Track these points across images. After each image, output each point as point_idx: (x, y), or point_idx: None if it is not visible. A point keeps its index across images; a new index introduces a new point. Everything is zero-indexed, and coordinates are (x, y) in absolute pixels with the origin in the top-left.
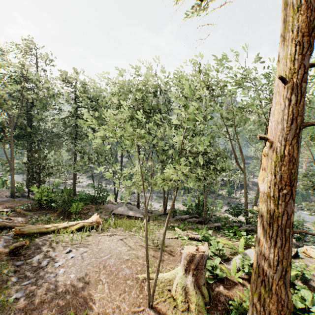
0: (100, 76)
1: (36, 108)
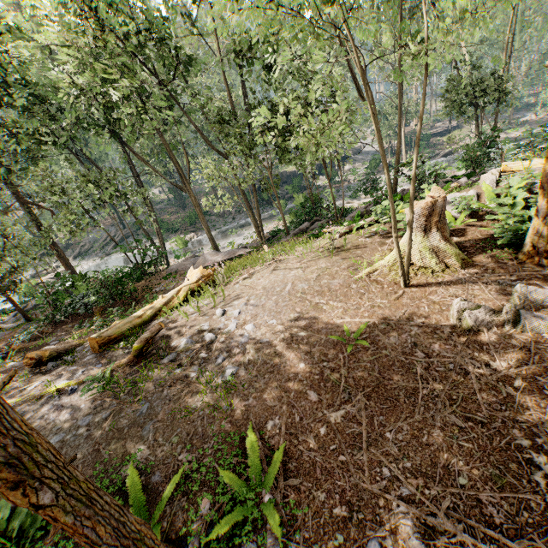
0: None
1: None
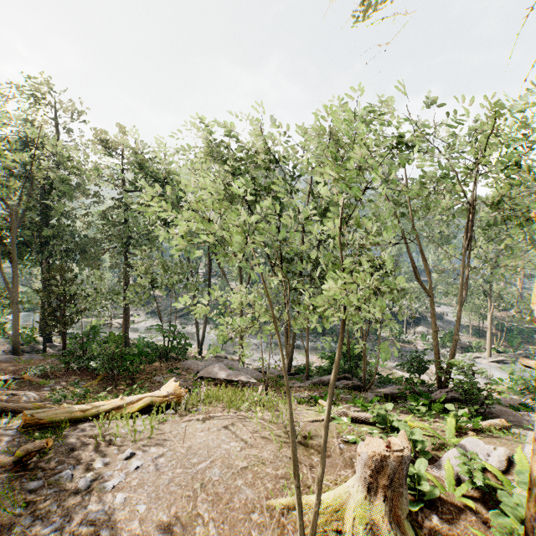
0: (171, 136)
1: (58, 193)
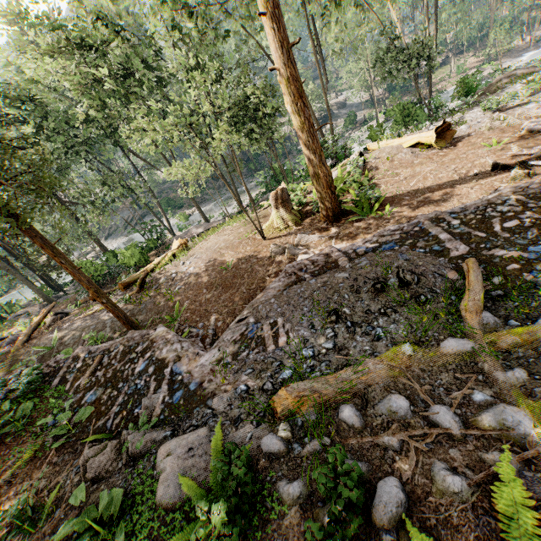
0: None
1: None
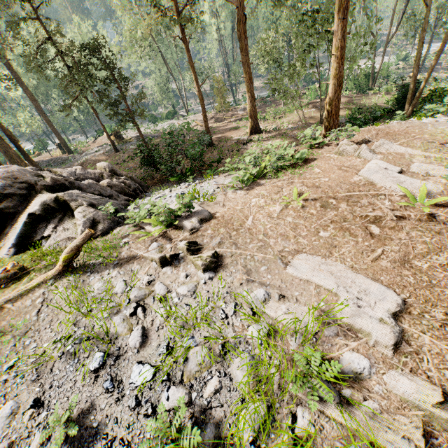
0: None
1: None
